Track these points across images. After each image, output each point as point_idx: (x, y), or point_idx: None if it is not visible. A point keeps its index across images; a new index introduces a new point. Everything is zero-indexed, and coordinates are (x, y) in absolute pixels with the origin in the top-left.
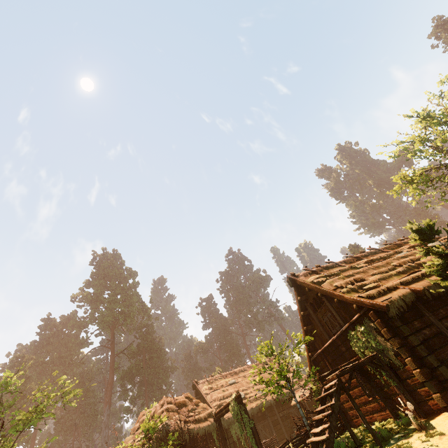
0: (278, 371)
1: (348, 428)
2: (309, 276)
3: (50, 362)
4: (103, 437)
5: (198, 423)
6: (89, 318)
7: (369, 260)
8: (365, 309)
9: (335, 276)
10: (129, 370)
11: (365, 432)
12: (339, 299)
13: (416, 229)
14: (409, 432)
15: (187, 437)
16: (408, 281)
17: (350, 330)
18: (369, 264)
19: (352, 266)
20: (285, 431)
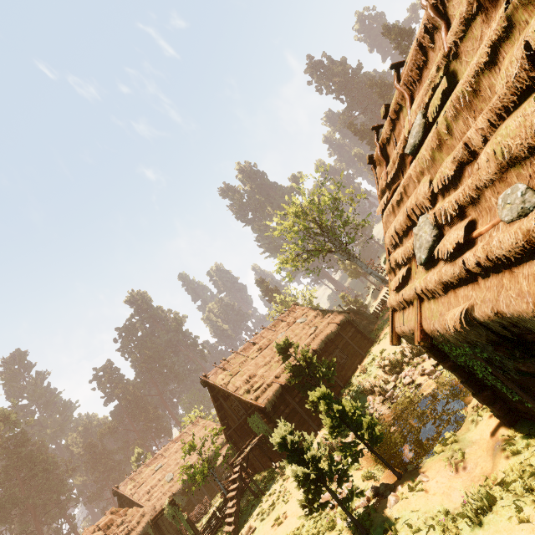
0: (201, 470)
1: (250, 488)
2: (218, 375)
3: None
4: None
5: (132, 531)
6: None
7: (261, 346)
8: (255, 407)
9: (237, 372)
10: (0, 509)
11: (261, 482)
12: (239, 399)
13: (279, 348)
14: (278, 479)
15: None
16: (279, 373)
17: (248, 417)
18: (261, 351)
19: (249, 356)
20: (214, 485)
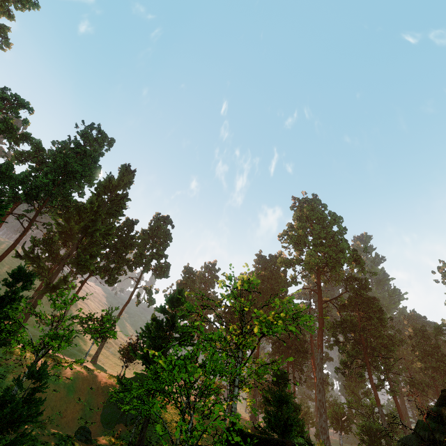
0: None
1: None
2: None
3: (264, 291)
4: (317, 378)
5: None
6: (295, 258)
7: None
8: None
9: None
10: (344, 322)
11: None
12: None
13: None
14: None
15: None
16: None
17: None
18: None
19: None
20: None
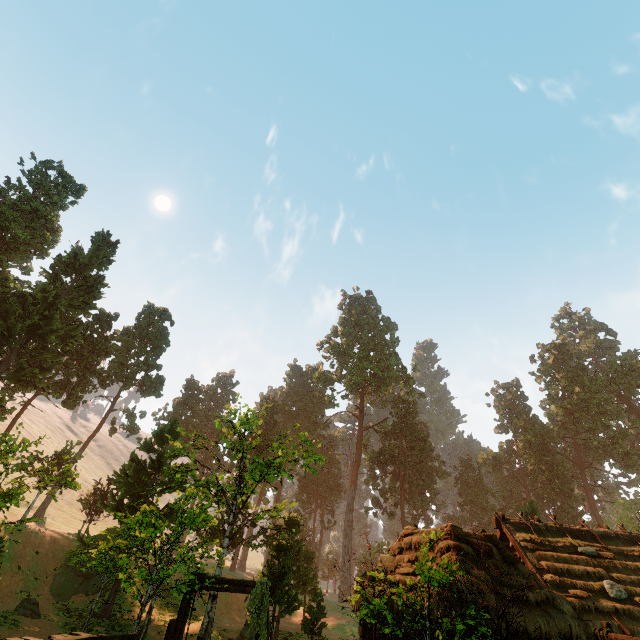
0: None
1: None
2: None
3: (295, 414)
4: (346, 520)
5: (522, 606)
6: (336, 374)
7: None
8: None
9: None
10: (381, 454)
11: None
12: None
13: None
14: None
15: (503, 626)
16: None
17: None
18: None
19: None
20: None
